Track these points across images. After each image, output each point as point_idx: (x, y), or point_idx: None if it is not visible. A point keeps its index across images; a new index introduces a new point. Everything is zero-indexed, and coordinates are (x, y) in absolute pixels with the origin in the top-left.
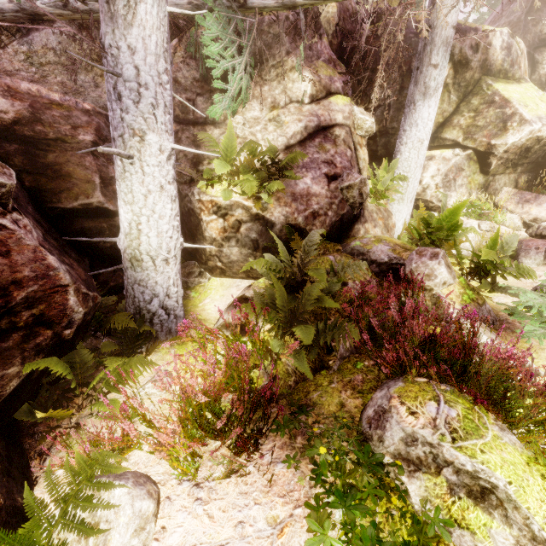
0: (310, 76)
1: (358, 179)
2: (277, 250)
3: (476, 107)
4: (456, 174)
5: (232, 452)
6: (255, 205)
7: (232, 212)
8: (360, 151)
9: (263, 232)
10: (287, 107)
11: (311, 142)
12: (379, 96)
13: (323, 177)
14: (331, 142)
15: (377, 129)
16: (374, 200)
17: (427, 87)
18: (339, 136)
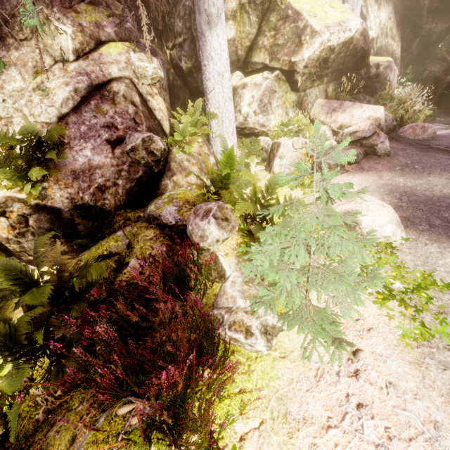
0: (68, 26)
1: (139, 139)
2: (80, 231)
3: (275, 25)
4: (270, 97)
5: None
6: (27, 197)
7: (9, 208)
8: (152, 101)
9: (54, 220)
10: (51, 70)
11: (87, 106)
12: (181, 30)
13: (105, 144)
14: (109, 102)
15: (191, 65)
16: (177, 151)
17: (209, 14)
18: (117, 92)
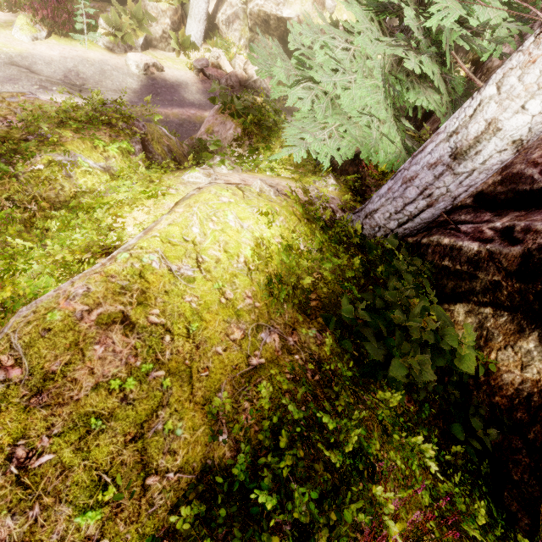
0: None
1: None
2: None
3: None
4: (235, 20)
5: (8, 11)
6: None
7: None
8: None
9: None
10: None
11: None
12: None
13: None
14: None
15: None
16: None
17: None
18: None
